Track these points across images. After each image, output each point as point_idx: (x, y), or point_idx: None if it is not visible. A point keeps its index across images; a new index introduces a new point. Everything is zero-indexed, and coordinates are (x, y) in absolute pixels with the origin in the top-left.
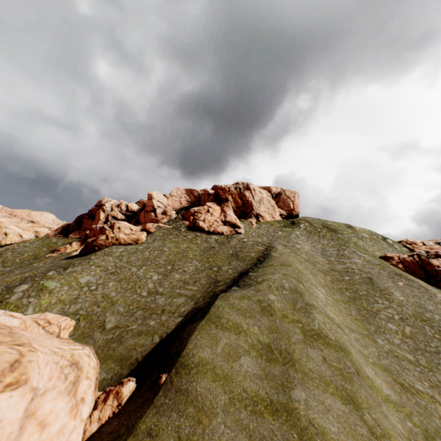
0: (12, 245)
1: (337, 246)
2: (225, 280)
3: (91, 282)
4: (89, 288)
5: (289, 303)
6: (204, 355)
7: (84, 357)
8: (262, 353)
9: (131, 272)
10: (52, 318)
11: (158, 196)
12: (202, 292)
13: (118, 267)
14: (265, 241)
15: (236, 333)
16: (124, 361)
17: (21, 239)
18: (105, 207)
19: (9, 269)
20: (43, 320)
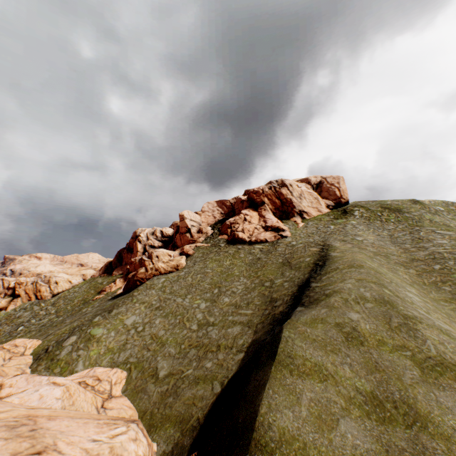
0: (63, 293)
1: (407, 228)
2: (283, 297)
3: (137, 323)
4: (136, 329)
5: (380, 321)
6: (285, 426)
7: (128, 447)
8: (368, 408)
9: (176, 304)
10: (101, 373)
11: (190, 215)
12: (258, 316)
13: (162, 300)
14: (317, 240)
15: (320, 381)
16: (184, 423)
17: (71, 285)
18: (140, 238)
19: (62, 319)
20: (92, 378)
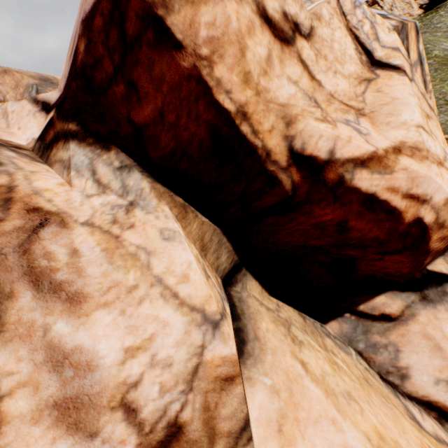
0: None
1: None
2: None
3: None
4: None
5: None
6: None
7: None
8: None
9: None
10: None
11: None
12: None
13: None
14: None
15: None
16: None
17: None
18: None
19: None
20: None
